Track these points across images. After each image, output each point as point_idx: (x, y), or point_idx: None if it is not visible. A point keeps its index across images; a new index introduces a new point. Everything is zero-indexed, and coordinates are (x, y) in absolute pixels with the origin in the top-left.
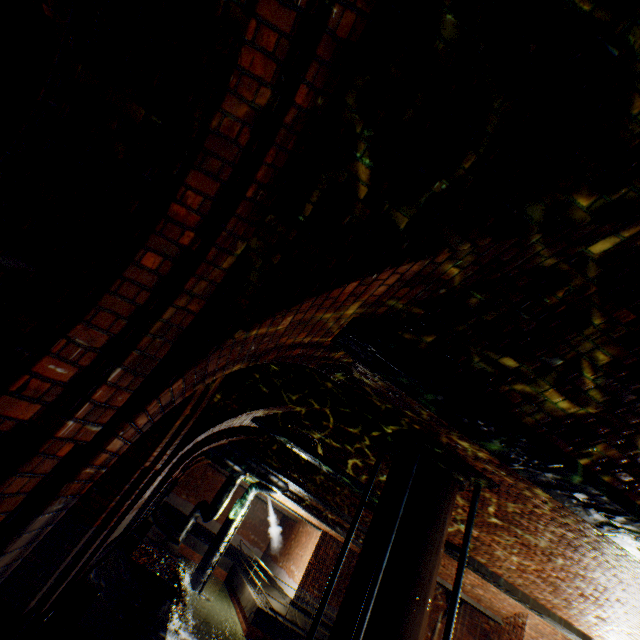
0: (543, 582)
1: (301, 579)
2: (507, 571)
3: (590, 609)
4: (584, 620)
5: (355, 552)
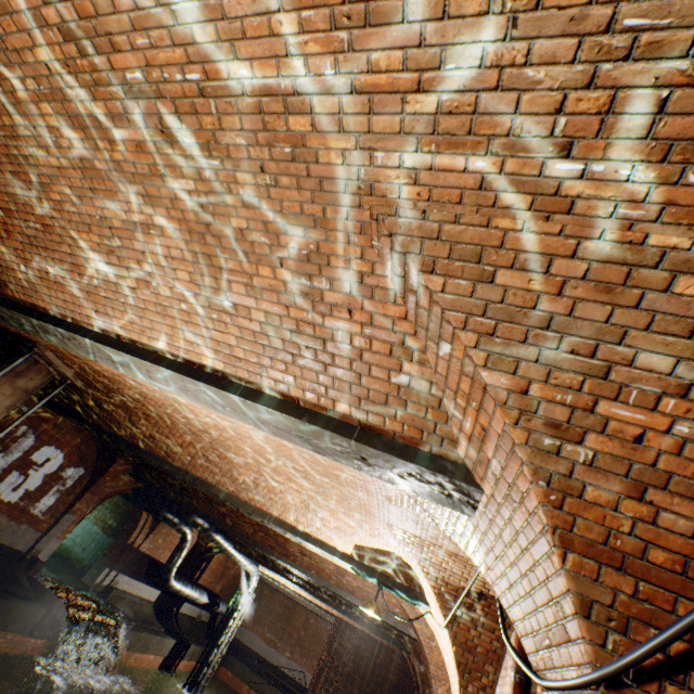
0: (207, 462)
1: (311, 680)
2: (198, 468)
3: (243, 475)
4: (268, 501)
5: (381, 644)
